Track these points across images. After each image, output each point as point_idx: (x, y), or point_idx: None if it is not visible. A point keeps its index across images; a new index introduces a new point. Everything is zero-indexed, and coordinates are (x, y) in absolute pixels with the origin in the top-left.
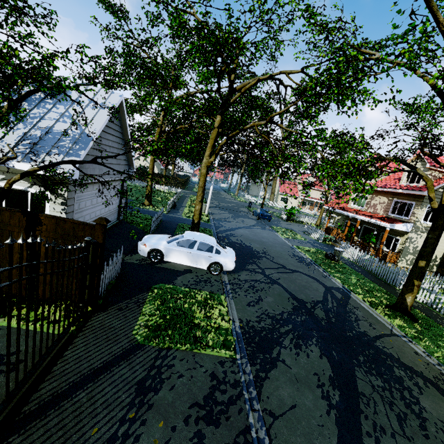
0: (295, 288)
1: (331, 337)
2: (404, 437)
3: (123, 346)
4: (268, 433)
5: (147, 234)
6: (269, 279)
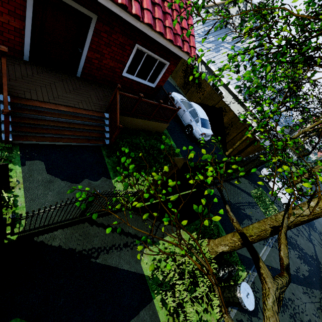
0: (321, 257)
1: (319, 278)
2: (316, 307)
3: (247, 191)
4: (272, 246)
5: (265, 167)
6: (310, 239)
